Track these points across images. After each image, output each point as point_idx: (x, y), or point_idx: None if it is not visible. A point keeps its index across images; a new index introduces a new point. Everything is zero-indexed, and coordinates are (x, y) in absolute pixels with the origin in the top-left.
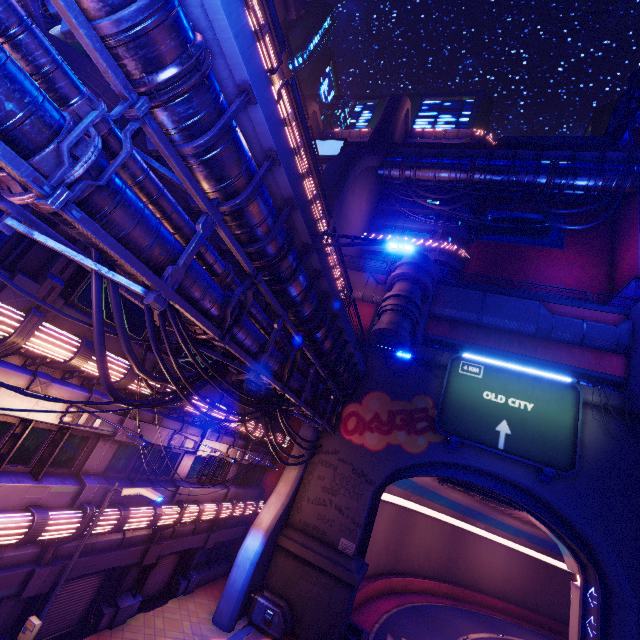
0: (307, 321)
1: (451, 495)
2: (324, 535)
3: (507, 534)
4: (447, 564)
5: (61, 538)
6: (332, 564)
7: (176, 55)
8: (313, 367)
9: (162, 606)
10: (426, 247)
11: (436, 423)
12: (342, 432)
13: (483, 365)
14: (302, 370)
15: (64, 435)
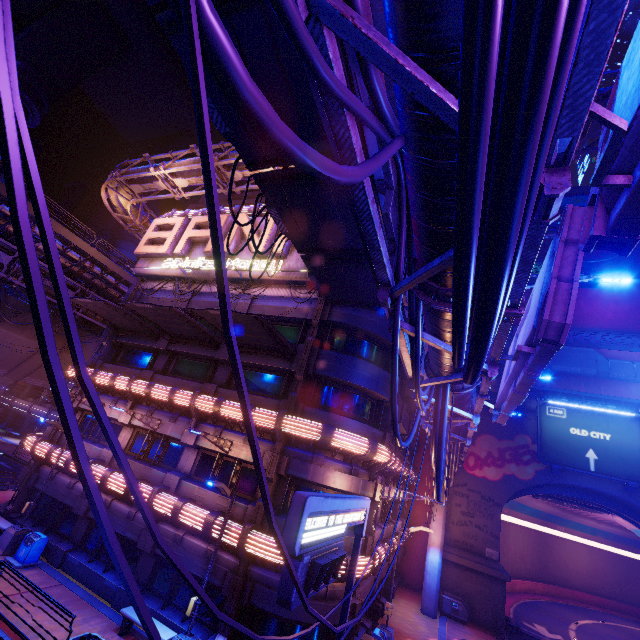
0: None
1: (535, 505)
2: (472, 547)
3: (585, 534)
4: (539, 566)
5: None
6: (486, 567)
7: None
8: None
9: None
10: None
11: (539, 456)
12: (465, 468)
13: (565, 408)
14: None
15: None
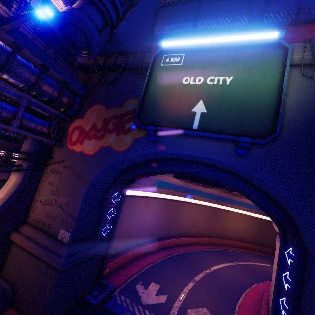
0: None
1: (205, 190)
2: (49, 228)
3: (245, 208)
4: (207, 227)
5: None
6: (44, 252)
7: None
8: None
9: None
10: None
11: (135, 117)
12: (68, 144)
13: (184, 52)
14: None
15: None
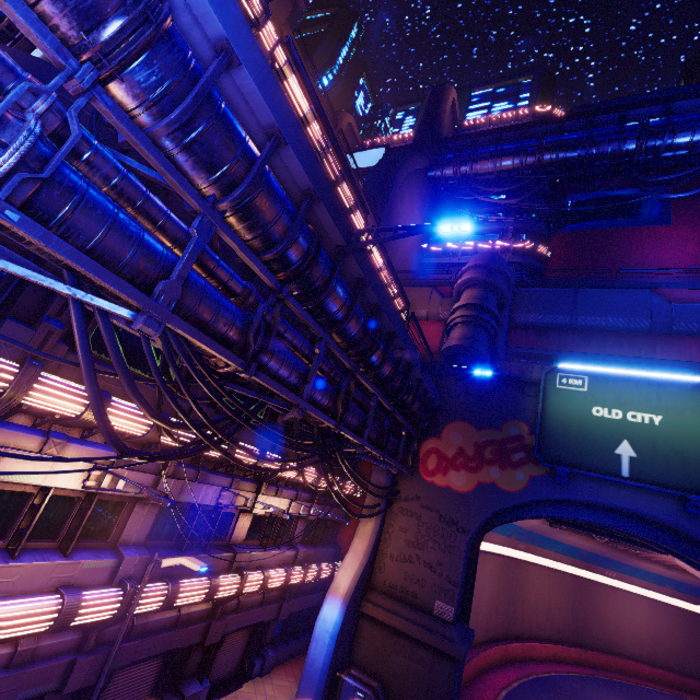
0: (356, 342)
1: (568, 539)
2: (415, 598)
3: (647, 583)
4: (574, 624)
5: (102, 621)
6: (428, 633)
7: (118, 2)
8: (373, 398)
9: (235, 691)
10: (496, 249)
11: (536, 452)
12: (422, 474)
13: (587, 375)
14: (362, 404)
15: (91, 502)
